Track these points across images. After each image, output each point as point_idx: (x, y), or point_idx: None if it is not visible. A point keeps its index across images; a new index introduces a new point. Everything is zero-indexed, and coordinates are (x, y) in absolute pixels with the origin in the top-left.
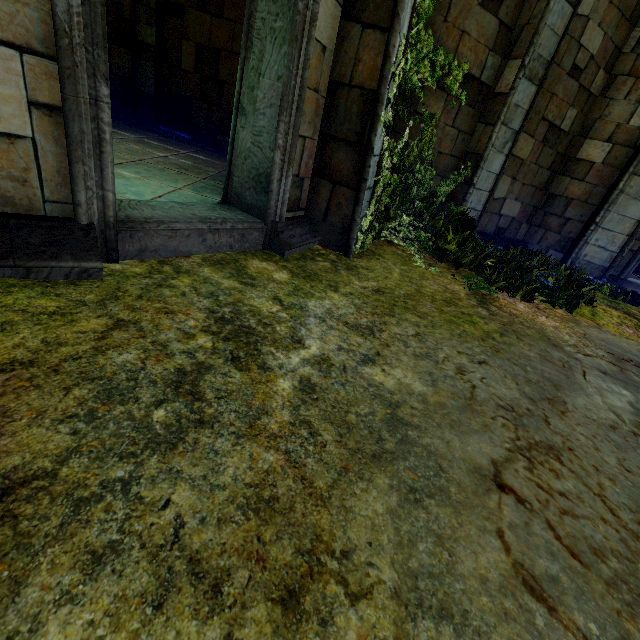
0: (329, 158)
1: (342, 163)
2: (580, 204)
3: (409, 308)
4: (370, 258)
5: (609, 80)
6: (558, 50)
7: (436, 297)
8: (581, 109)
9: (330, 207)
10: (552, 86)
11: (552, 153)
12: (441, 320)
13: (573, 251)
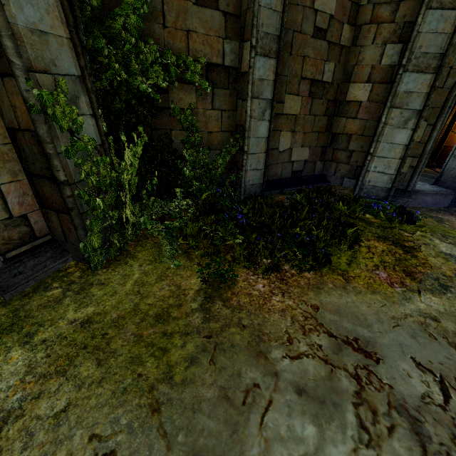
0: (42, 192)
1: (52, 195)
2: (359, 137)
3: (99, 347)
4: (118, 264)
5: (356, 31)
6: (283, 24)
7: (150, 313)
8: (338, 61)
9: (64, 230)
10: (301, 50)
11: (323, 102)
12: (124, 361)
13: (358, 179)
